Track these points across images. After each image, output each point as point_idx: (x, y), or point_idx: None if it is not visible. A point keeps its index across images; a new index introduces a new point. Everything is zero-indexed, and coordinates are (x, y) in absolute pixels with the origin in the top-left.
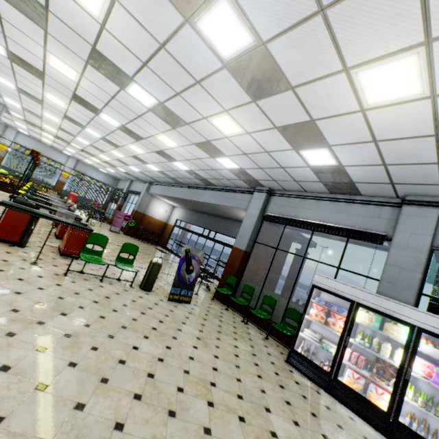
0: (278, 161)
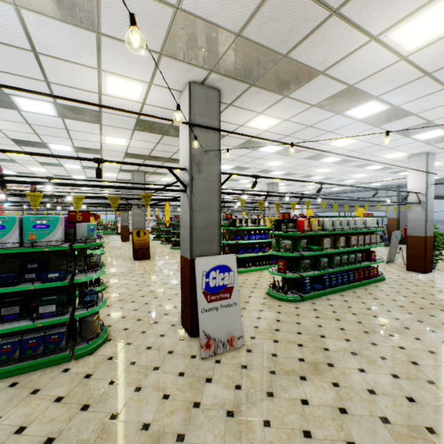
0: None
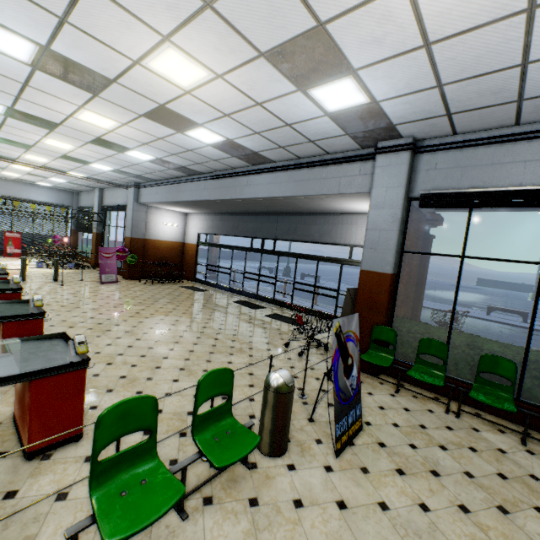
0: (534, 41)
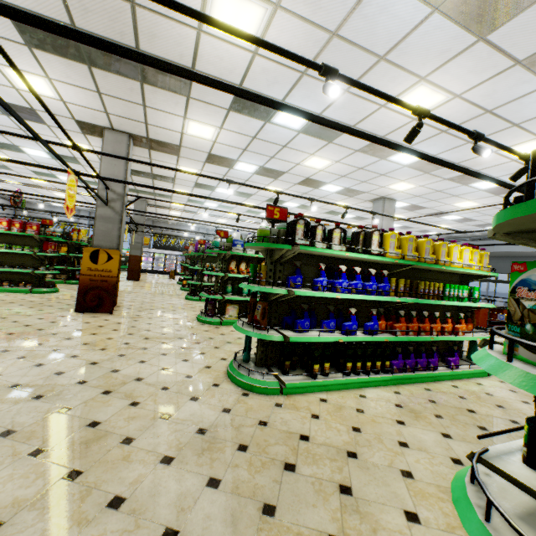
0: None
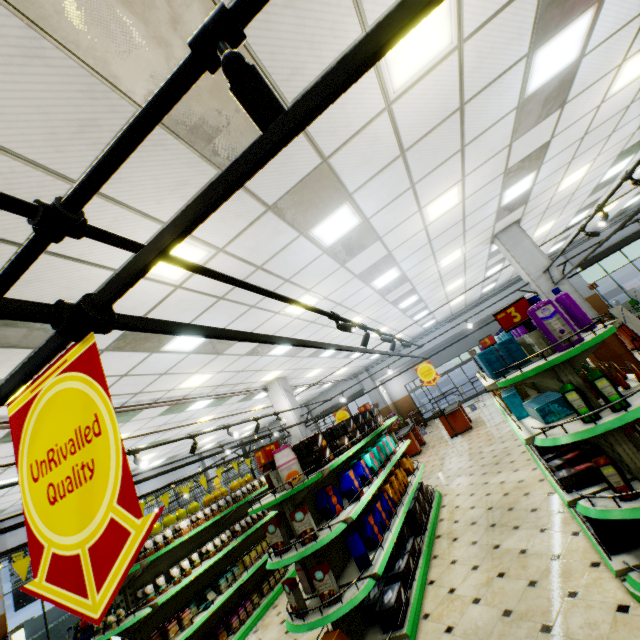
0: None
